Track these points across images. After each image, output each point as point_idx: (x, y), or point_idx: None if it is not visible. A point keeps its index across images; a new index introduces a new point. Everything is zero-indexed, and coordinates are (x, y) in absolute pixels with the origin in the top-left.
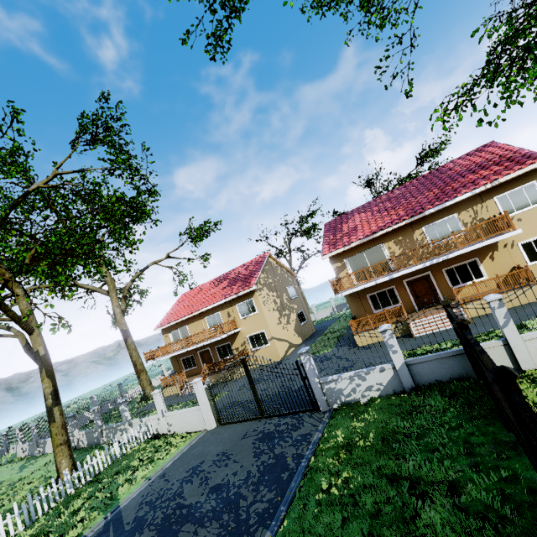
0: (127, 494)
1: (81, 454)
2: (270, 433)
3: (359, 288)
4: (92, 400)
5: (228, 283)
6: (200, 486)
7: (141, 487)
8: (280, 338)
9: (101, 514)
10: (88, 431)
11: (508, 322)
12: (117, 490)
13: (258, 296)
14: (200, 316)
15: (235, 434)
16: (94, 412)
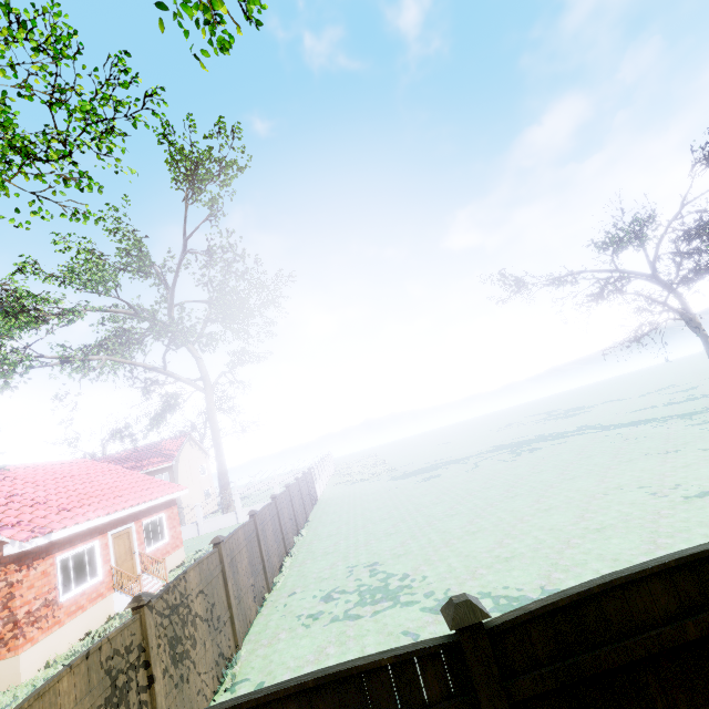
0: None
1: None
2: None
3: None
4: None
5: None
6: None
7: None
8: None
9: None
10: None
11: None
12: None
13: None
14: None
15: None
16: None
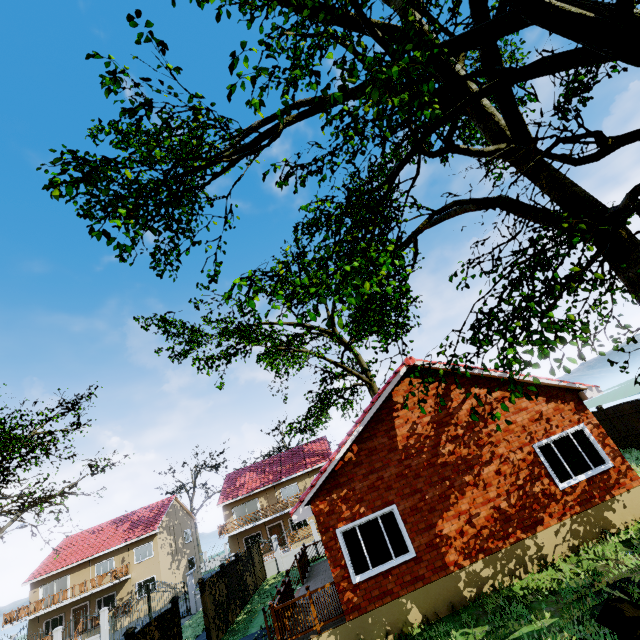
0: None
1: None
2: None
3: (235, 532)
4: None
5: (130, 525)
6: None
7: None
8: (168, 584)
9: None
10: None
11: (277, 548)
12: None
13: (158, 539)
14: (90, 563)
15: None
16: None
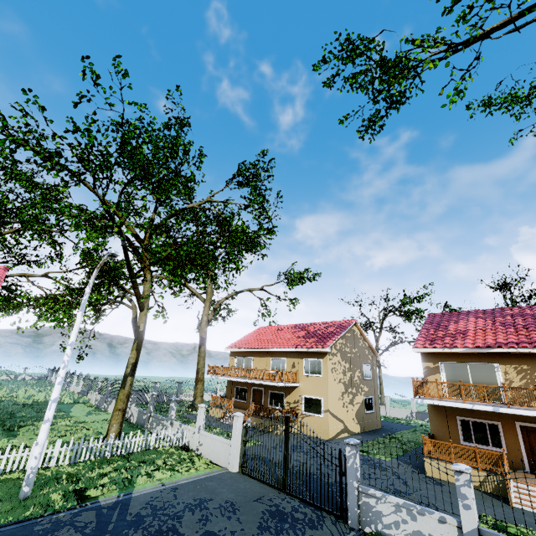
0: (142, 487)
1: (128, 427)
2: (284, 513)
3: (448, 403)
4: (155, 385)
5: (305, 334)
6: (199, 522)
7: (154, 487)
8: (336, 415)
9: (117, 490)
10: (141, 410)
11: None
12: (137, 477)
13: (329, 360)
14: (267, 354)
15: (250, 491)
16: (152, 396)
